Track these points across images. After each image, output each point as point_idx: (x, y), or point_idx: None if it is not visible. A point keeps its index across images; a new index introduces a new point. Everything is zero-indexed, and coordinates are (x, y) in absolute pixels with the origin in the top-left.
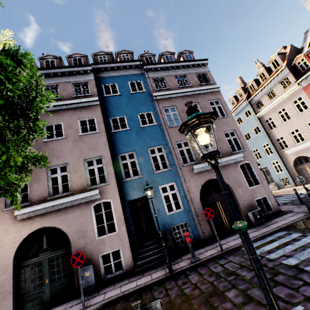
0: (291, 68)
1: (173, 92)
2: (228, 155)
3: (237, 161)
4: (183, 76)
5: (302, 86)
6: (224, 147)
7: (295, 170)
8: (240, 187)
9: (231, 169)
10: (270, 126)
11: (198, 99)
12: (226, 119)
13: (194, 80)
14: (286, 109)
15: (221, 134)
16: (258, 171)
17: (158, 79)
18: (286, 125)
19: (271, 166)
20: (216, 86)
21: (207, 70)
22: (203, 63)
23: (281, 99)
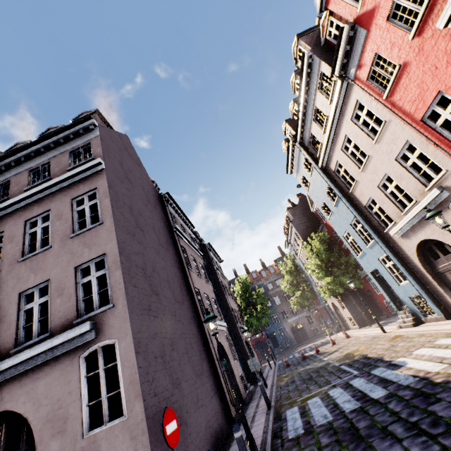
0: (326, 49)
1: (2, 206)
2: (64, 329)
3: (80, 345)
4: (47, 165)
5: (349, 78)
6: (63, 310)
7: (431, 276)
8: (59, 435)
9: (57, 374)
10: (346, 181)
11: (54, 202)
12: (95, 232)
13: (62, 165)
14: (351, 137)
15: (69, 274)
16: (130, 370)
17: (1, 187)
18: (366, 172)
19: (382, 267)
20: (91, 164)
21: (93, 136)
22: (84, 126)
23: (334, 121)
